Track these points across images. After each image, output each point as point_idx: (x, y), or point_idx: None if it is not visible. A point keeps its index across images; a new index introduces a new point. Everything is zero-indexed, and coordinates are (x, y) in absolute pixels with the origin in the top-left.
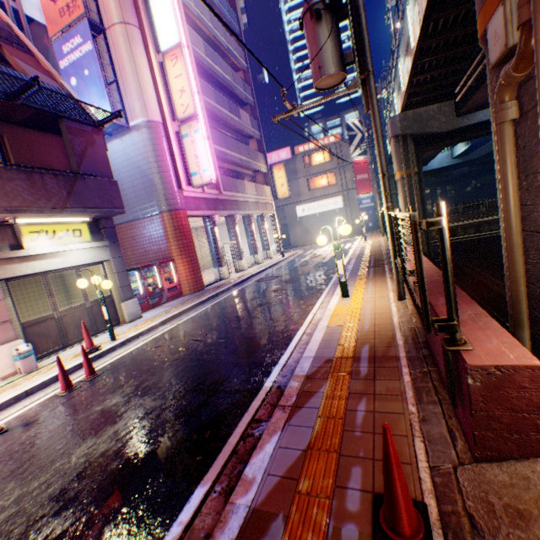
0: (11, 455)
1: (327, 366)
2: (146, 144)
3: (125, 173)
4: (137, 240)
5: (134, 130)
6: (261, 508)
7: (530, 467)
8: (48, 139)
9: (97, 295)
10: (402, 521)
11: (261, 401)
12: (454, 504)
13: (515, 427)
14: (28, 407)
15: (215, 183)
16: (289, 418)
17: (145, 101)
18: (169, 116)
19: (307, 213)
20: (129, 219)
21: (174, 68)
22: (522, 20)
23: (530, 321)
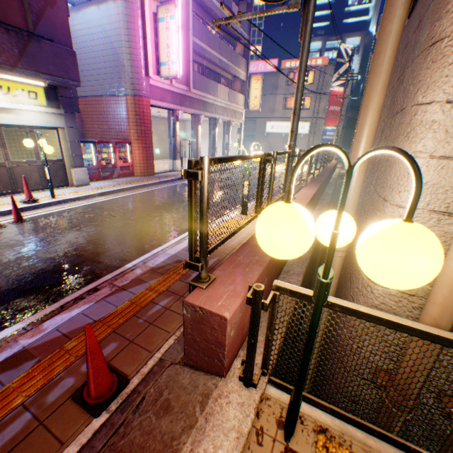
0: None
1: (173, 265)
2: (120, 19)
3: (99, 46)
4: (104, 117)
5: None
6: (31, 350)
7: (206, 381)
8: None
9: (54, 157)
10: (91, 388)
11: (113, 276)
12: (144, 388)
13: (208, 352)
14: None
15: (181, 79)
16: (109, 296)
17: None
18: None
19: (275, 130)
20: (98, 94)
21: None
22: None
23: (341, 276)
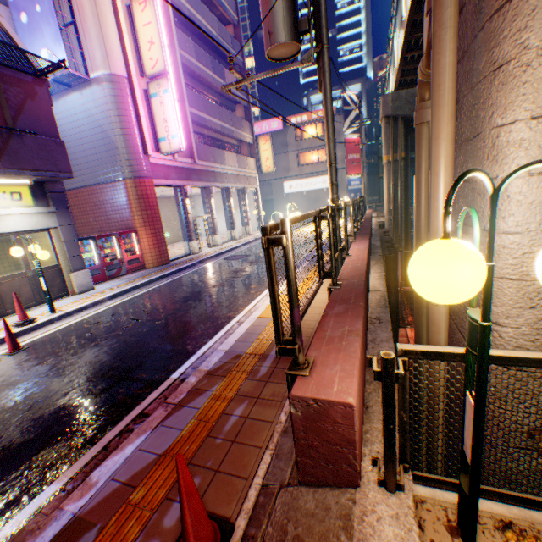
0: None
1: (233, 362)
2: (108, 101)
3: (86, 131)
4: (100, 207)
5: (95, 83)
6: (85, 516)
7: (337, 498)
8: None
9: (46, 263)
10: None
11: (160, 393)
12: (258, 529)
13: (331, 458)
14: None
15: (185, 152)
16: (166, 418)
17: (107, 50)
18: (136, 70)
19: (294, 190)
20: (91, 183)
21: (142, 14)
22: (429, 6)
23: None
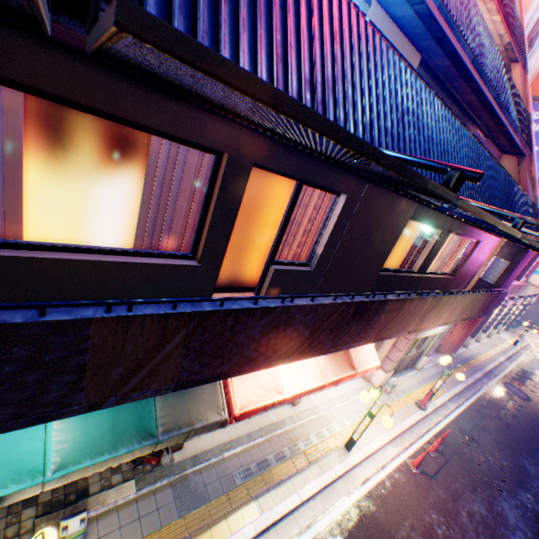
0: (446, 511)
1: None
2: None
3: None
4: None
5: None
6: None
7: None
8: (491, 240)
9: None
10: None
11: None
12: None
13: None
14: (413, 446)
15: None
16: None
17: None
18: None
19: None
20: None
21: None
22: None
23: None
